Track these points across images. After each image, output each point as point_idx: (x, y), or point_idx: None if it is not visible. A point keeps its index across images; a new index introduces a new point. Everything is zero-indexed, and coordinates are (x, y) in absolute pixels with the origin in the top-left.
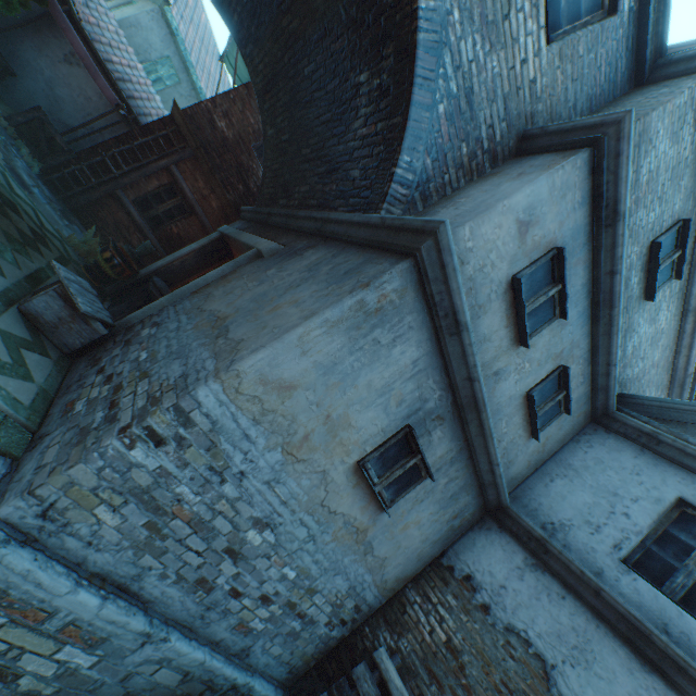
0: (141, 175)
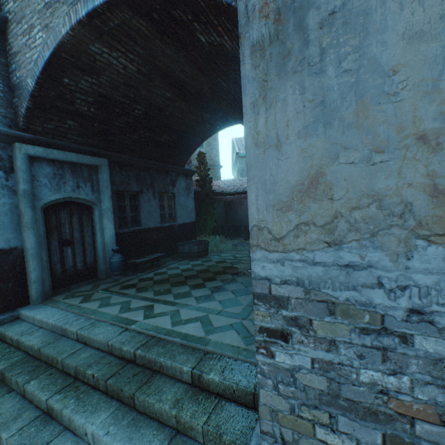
0: None
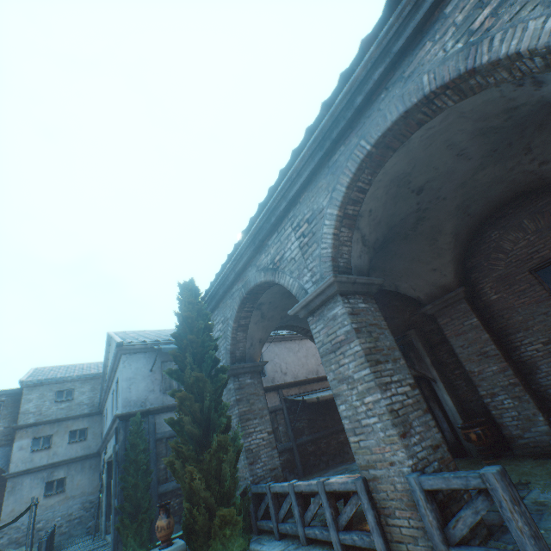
0: None
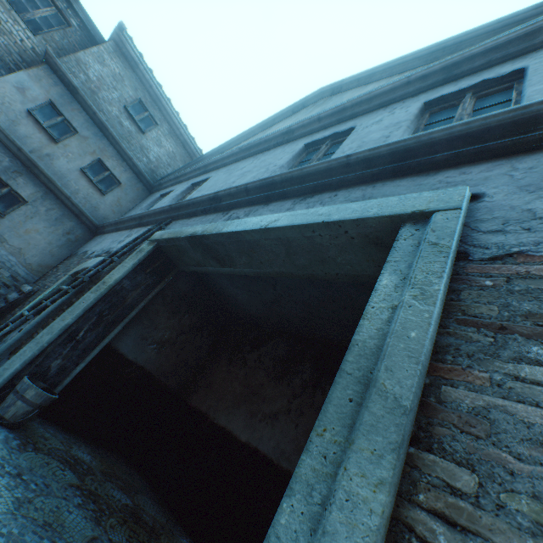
0: None
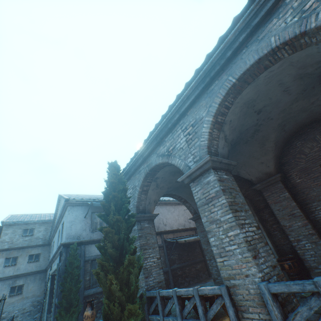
0: None
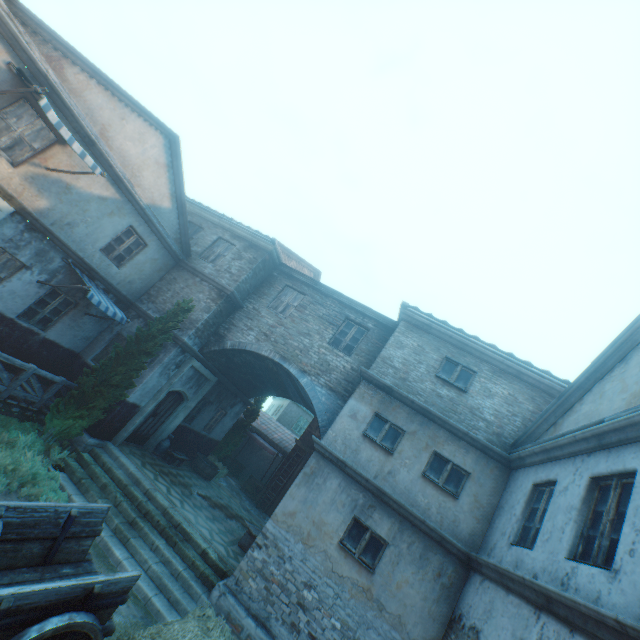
0: (292, 479)
